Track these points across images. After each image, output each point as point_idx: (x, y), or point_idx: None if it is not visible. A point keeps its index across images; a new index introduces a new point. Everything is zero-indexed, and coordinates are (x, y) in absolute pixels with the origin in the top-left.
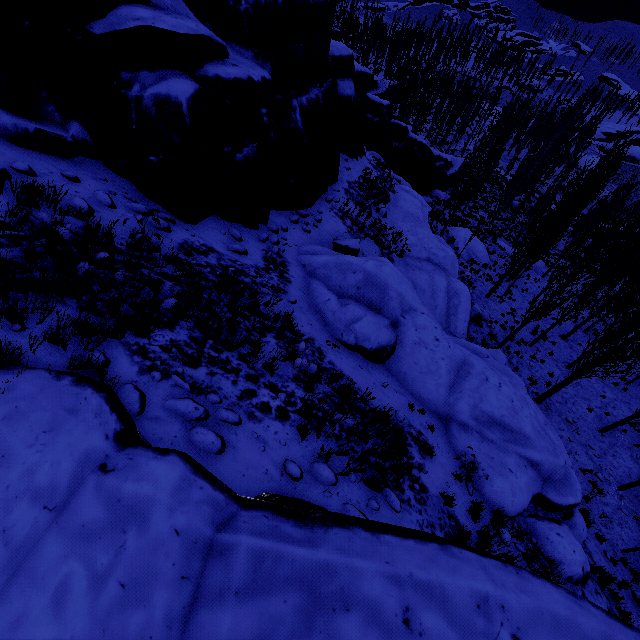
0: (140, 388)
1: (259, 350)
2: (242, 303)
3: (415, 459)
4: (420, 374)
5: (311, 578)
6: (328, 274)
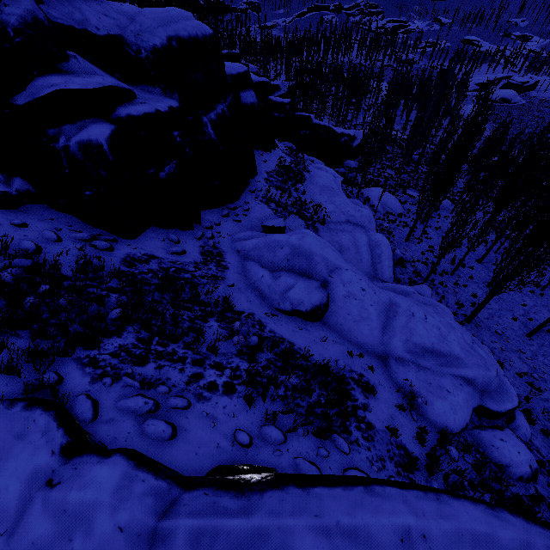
0: (93, 396)
1: (202, 336)
2: (182, 298)
3: (359, 400)
4: (354, 323)
5: (246, 546)
6: (260, 254)
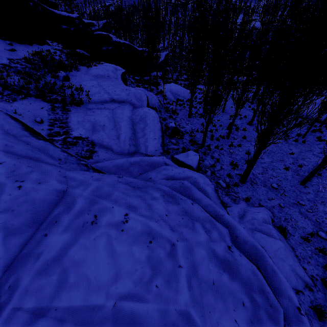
0: None
1: None
2: None
3: None
4: None
5: None
6: None
